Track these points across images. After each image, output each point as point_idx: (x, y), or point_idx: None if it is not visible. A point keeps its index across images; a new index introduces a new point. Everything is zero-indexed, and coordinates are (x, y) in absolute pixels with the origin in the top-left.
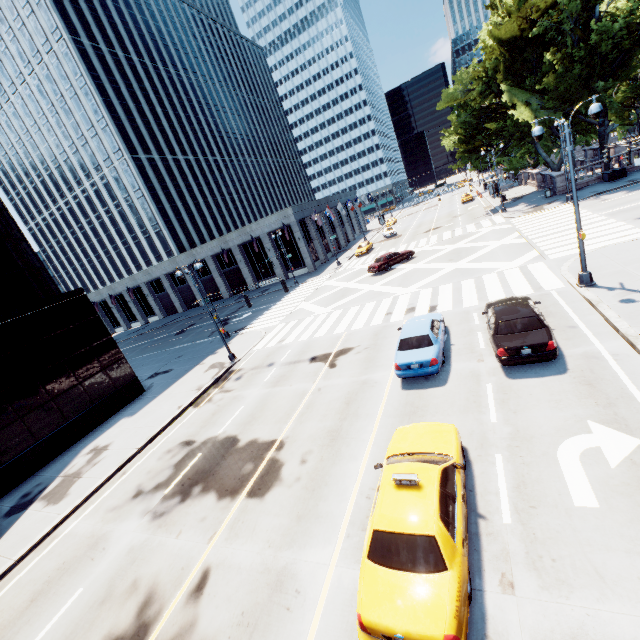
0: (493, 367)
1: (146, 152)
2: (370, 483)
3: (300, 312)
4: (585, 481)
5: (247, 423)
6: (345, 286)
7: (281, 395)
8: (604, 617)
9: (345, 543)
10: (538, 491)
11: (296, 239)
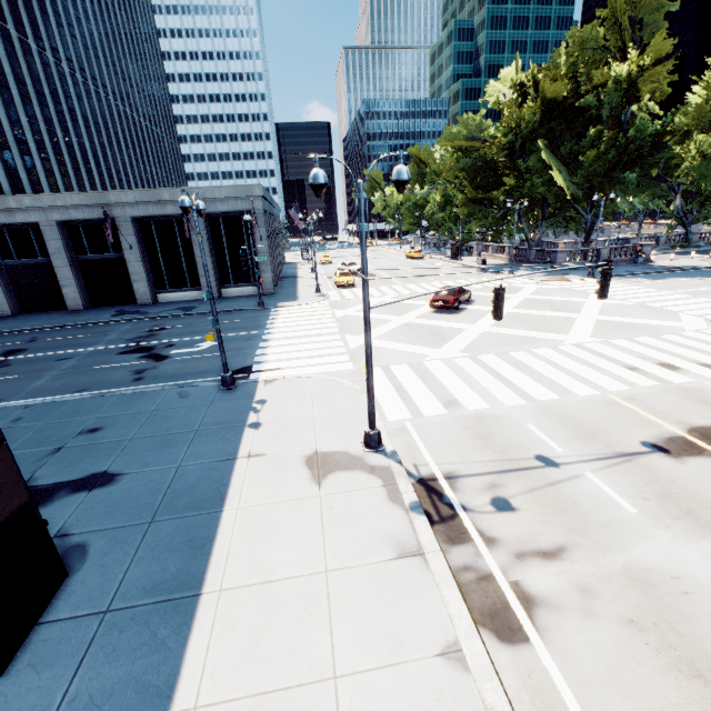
0: None
1: None
2: None
3: (379, 351)
4: None
5: None
6: (407, 320)
7: None
8: None
9: None
10: None
11: (256, 237)
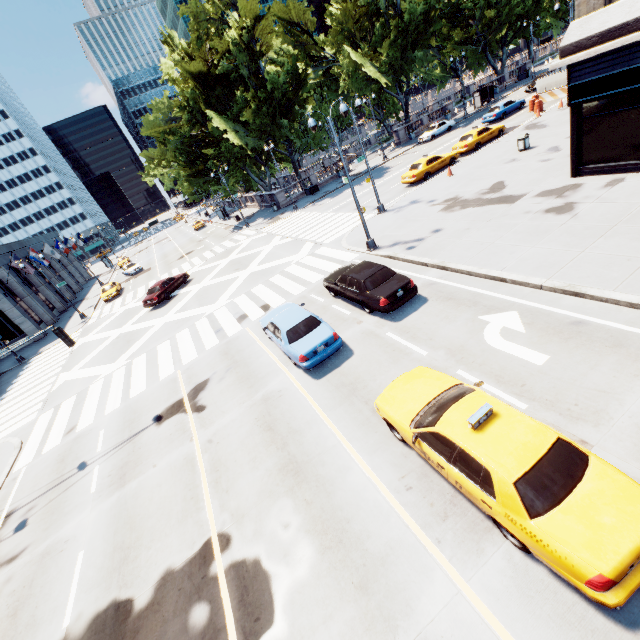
0: (376, 321)
1: None
2: (393, 475)
3: (70, 385)
4: (525, 349)
5: (121, 564)
6: (121, 332)
7: (150, 486)
8: (635, 410)
9: (446, 551)
10: (512, 374)
11: None
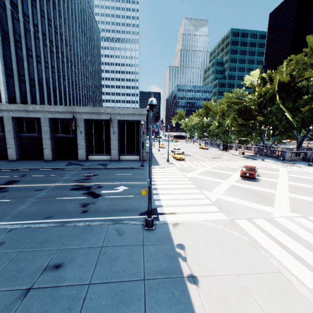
0: None
1: (13, 6)
2: None
3: (233, 204)
4: None
5: None
6: (232, 183)
7: None
8: None
9: None
10: None
11: (141, 133)
